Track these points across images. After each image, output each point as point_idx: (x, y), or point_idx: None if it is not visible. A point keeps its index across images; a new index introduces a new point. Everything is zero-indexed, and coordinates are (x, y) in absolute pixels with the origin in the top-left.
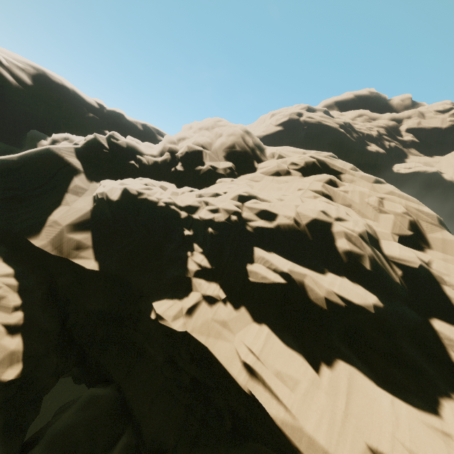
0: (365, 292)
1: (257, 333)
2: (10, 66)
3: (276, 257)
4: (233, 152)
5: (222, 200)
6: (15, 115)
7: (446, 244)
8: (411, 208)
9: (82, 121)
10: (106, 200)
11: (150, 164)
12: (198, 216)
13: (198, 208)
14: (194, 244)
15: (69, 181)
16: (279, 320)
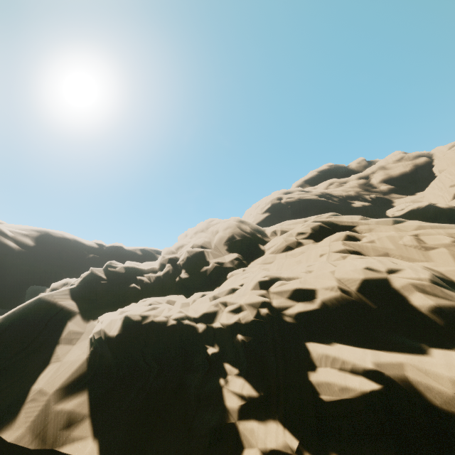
0: None
1: None
2: (15, 235)
3: (343, 348)
4: (235, 243)
5: (241, 294)
6: (16, 277)
7: None
8: None
9: (83, 263)
10: (104, 339)
11: (152, 282)
12: (219, 324)
13: (217, 313)
14: (224, 364)
15: (61, 328)
16: None
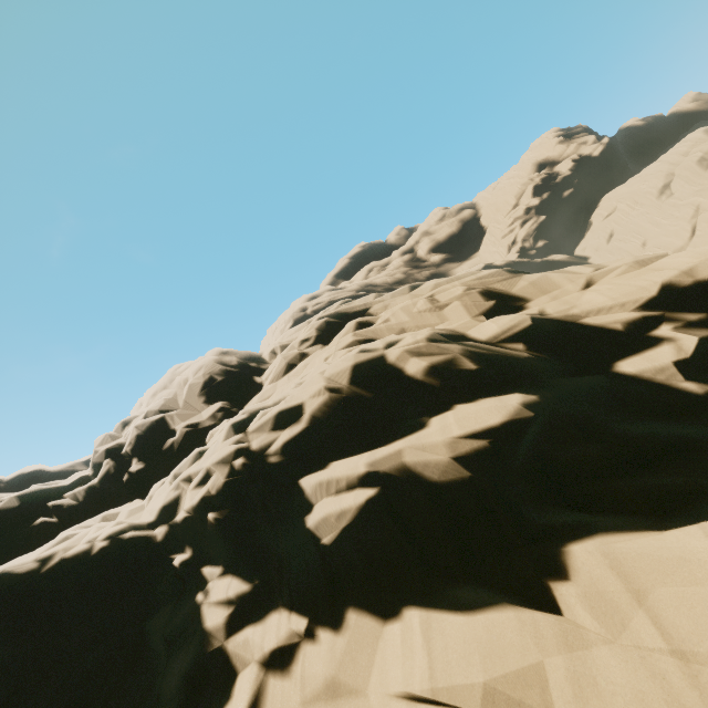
0: (498, 399)
1: (404, 642)
2: None
3: (338, 464)
4: (216, 388)
5: (211, 453)
6: None
7: (539, 284)
8: (470, 282)
9: None
10: None
11: (82, 500)
12: (183, 513)
13: (179, 498)
14: (201, 570)
15: None
16: (426, 574)
